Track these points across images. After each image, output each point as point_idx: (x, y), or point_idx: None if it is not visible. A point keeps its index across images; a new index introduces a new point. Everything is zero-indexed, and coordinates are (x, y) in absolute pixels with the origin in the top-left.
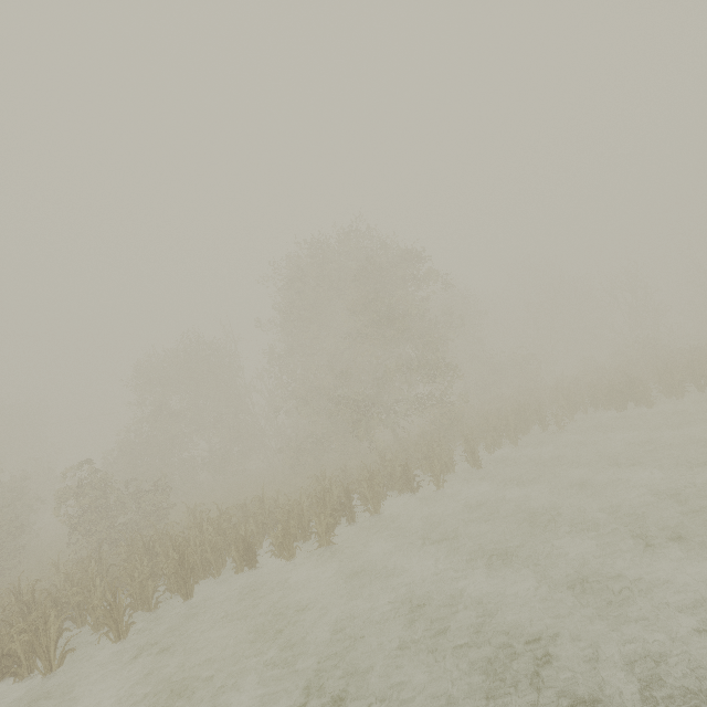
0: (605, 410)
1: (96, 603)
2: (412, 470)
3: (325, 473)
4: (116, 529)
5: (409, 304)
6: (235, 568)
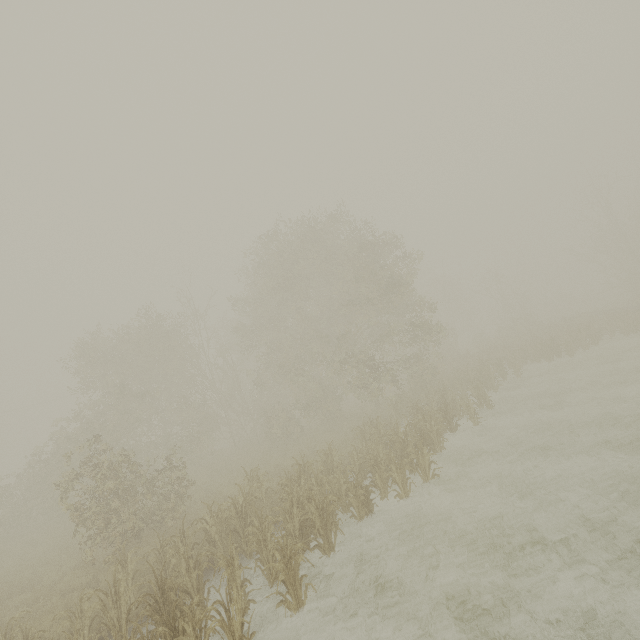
0: (537, 362)
1: (277, 566)
2: (450, 411)
3: (376, 422)
4: (137, 517)
5: (394, 277)
6: (358, 515)
